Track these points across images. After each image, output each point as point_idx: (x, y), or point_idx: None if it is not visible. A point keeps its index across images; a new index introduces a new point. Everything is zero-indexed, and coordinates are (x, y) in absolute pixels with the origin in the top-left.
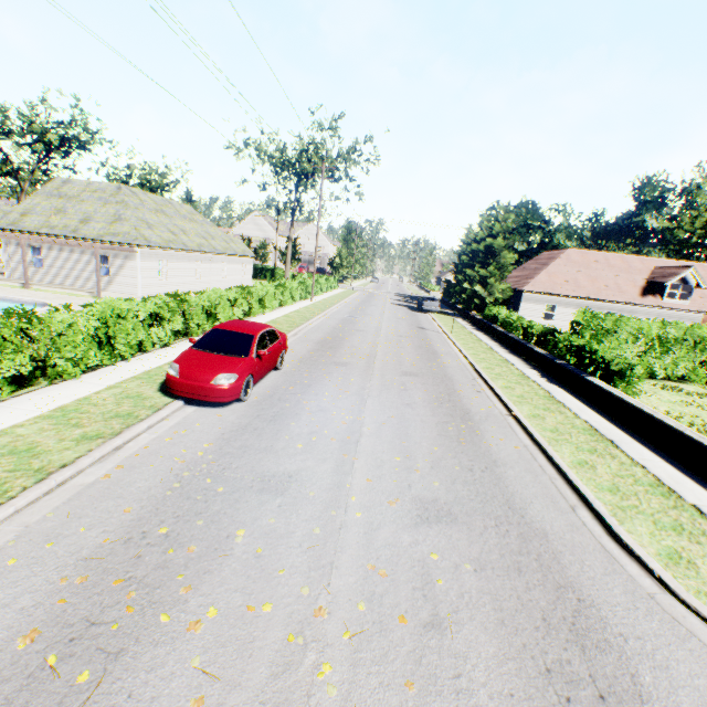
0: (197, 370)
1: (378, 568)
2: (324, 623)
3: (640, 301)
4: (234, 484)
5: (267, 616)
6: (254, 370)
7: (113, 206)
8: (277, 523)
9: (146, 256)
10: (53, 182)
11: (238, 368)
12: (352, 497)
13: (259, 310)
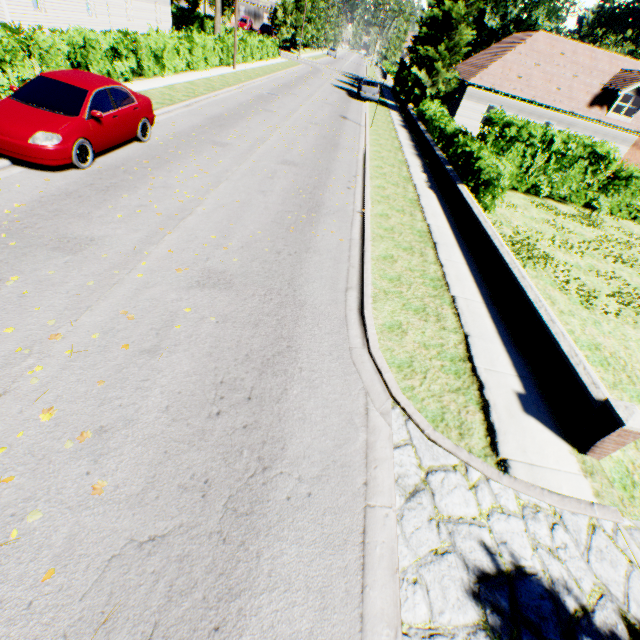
0: (10, 125)
1: (130, 314)
2: (55, 344)
3: (584, 112)
4: (30, 241)
5: (7, 336)
6: (90, 135)
7: None
8: (56, 275)
9: None
10: None
11: (61, 128)
12: (144, 263)
13: (156, 71)
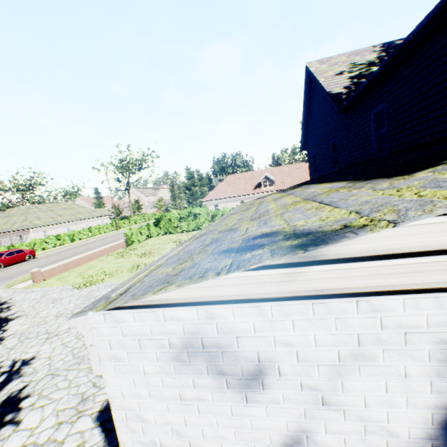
0: None
1: None
2: None
3: (252, 192)
4: None
5: None
6: (3, 261)
7: (25, 215)
8: None
9: (36, 231)
10: (7, 211)
11: None
12: None
13: (71, 241)
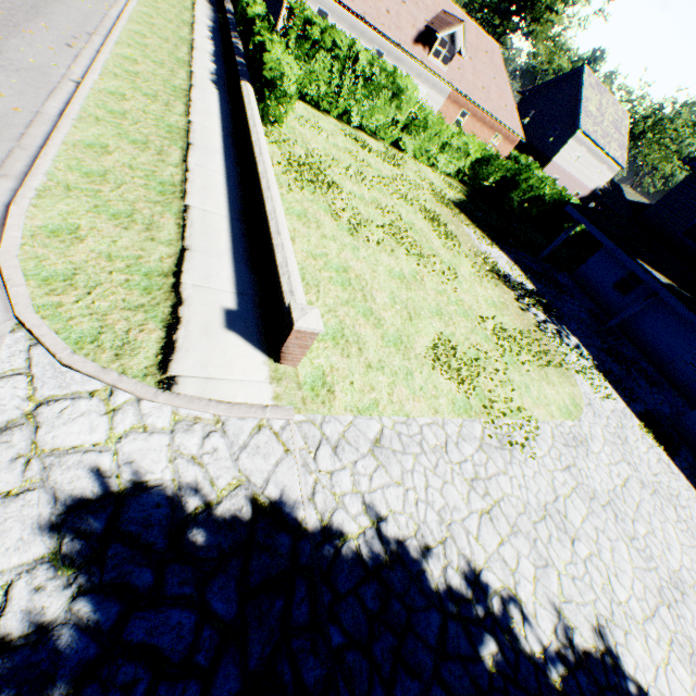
0: None
1: None
2: None
3: (410, 48)
4: None
5: None
6: None
7: None
8: None
9: None
10: None
11: None
12: None
13: None
